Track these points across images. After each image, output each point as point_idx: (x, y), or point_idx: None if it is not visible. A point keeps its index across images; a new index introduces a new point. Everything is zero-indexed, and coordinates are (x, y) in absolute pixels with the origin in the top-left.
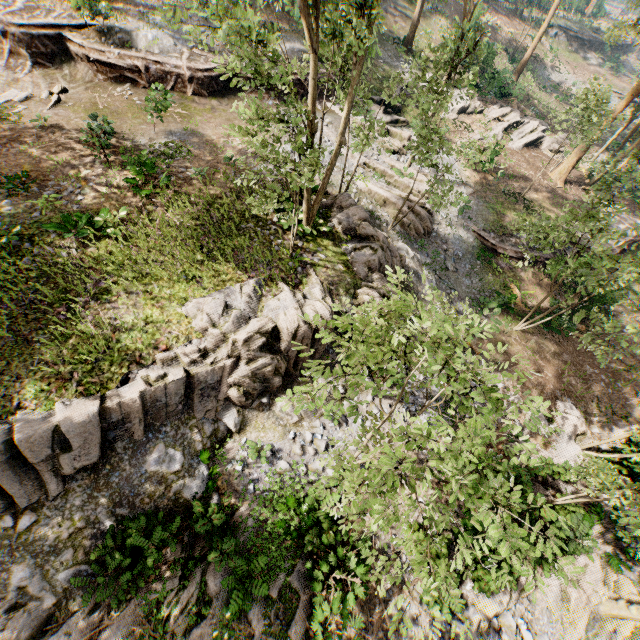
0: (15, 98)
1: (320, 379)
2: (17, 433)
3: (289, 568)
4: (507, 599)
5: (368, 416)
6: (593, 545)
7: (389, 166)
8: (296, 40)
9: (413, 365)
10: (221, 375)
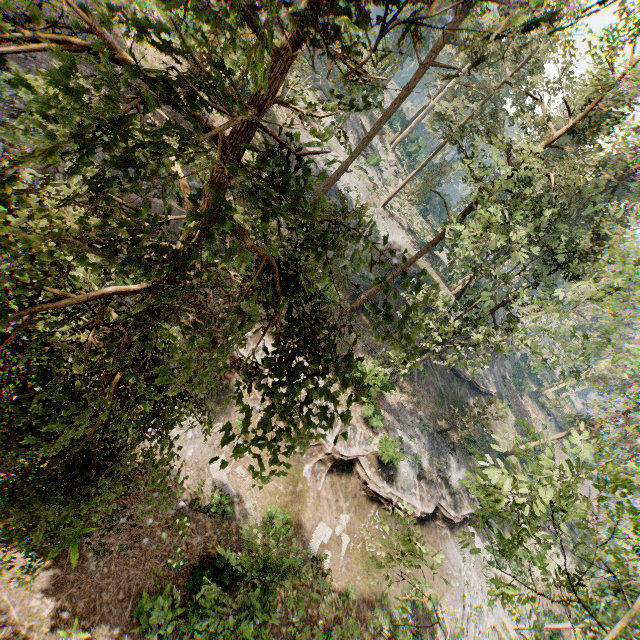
0: (325, 539)
1: None
2: None
3: None
4: None
5: None
6: None
7: (501, 620)
8: (463, 462)
9: None
10: None
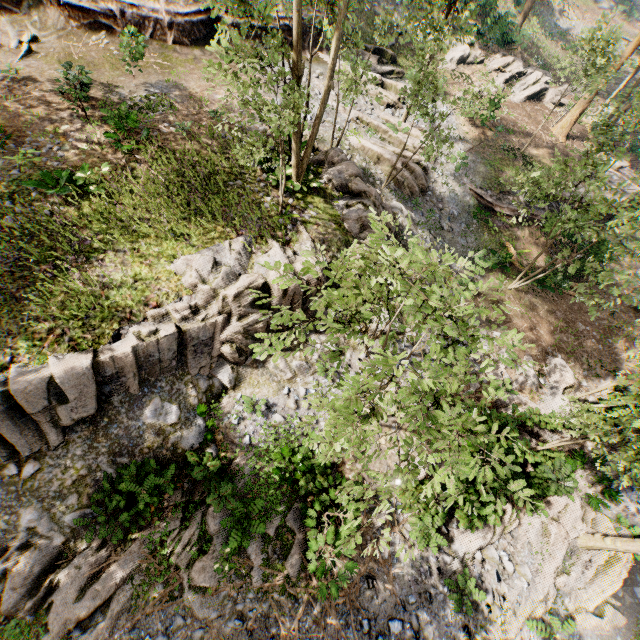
0: None
1: (313, 337)
2: (12, 384)
3: (285, 510)
4: (491, 535)
5: (361, 372)
6: (574, 485)
7: (383, 121)
8: None
9: (402, 315)
10: (213, 332)
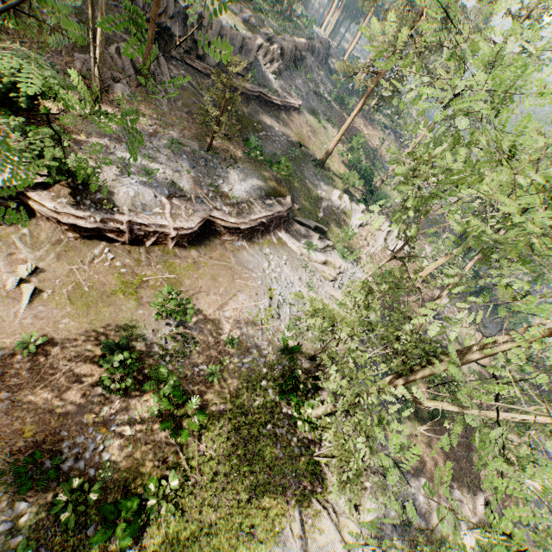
0: None
1: None
2: None
3: None
4: None
5: None
6: None
7: (330, 295)
8: (252, 173)
9: None
10: None
